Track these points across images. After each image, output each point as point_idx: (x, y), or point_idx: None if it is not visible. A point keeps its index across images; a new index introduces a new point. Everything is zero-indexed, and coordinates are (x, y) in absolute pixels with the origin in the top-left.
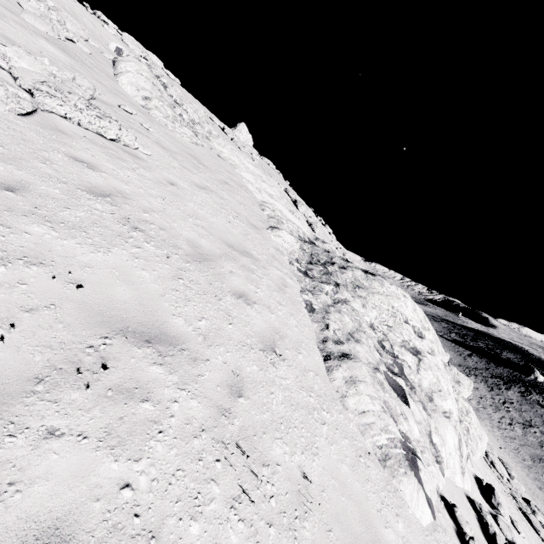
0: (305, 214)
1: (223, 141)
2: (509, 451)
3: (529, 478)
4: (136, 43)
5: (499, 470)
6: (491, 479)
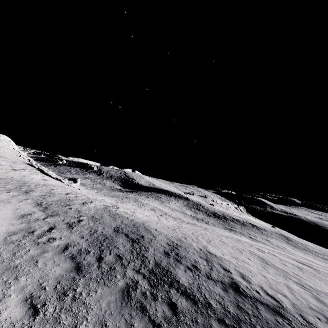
0: None
1: None
2: None
3: None
4: None
5: None
6: None
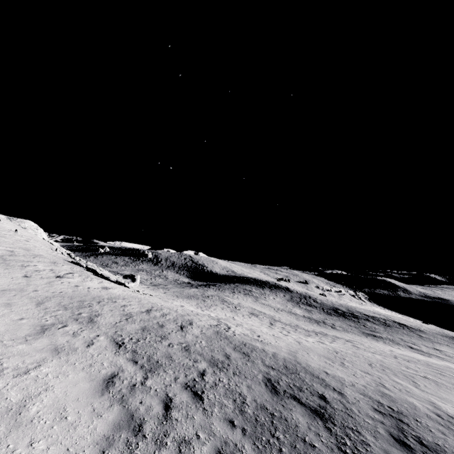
0: None
1: None
2: None
3: None
4: None
5: None
6: None
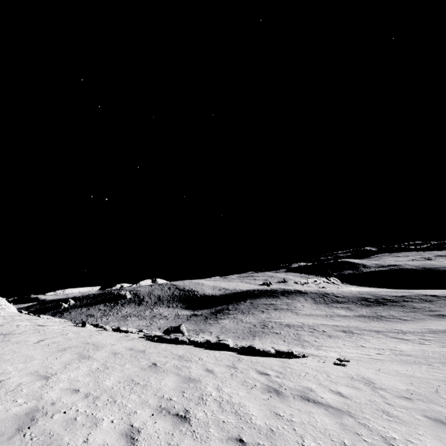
0: None
1: None
2: None
3: None
4: None
5: None
6: None
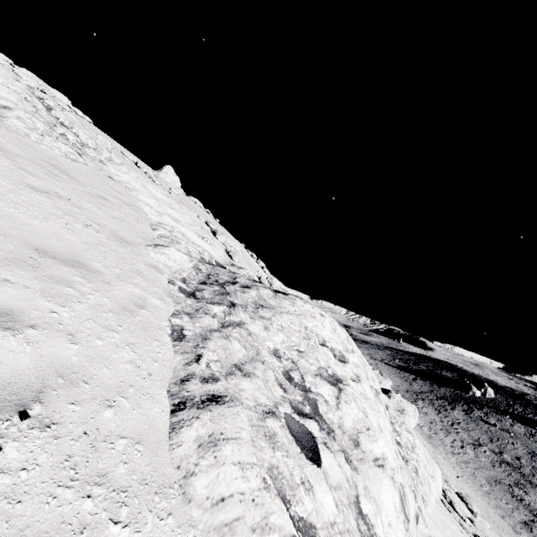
0: (225, 243)
1: (126, 169)
2: (467, 479)
3: (490, 507)
4: (36, 79)
5: (460, 512)
6: (453, 532)
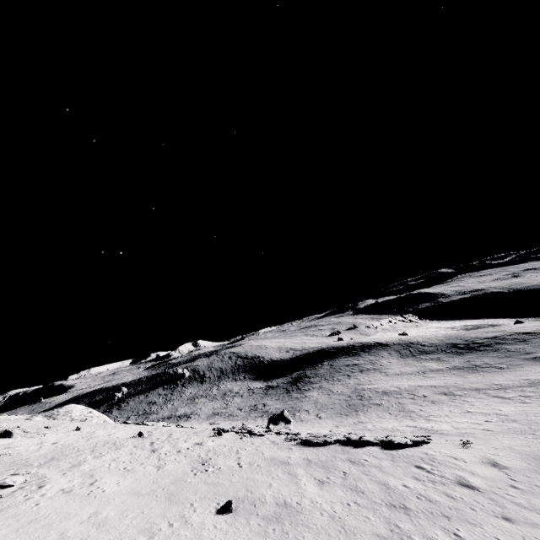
0: None
1: None
2: None
3: None
4: None
5: None
6: None
